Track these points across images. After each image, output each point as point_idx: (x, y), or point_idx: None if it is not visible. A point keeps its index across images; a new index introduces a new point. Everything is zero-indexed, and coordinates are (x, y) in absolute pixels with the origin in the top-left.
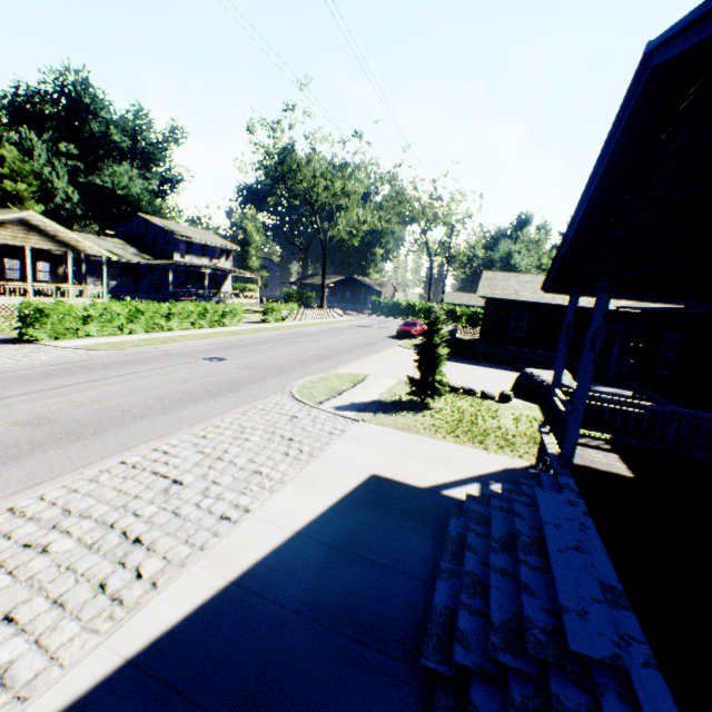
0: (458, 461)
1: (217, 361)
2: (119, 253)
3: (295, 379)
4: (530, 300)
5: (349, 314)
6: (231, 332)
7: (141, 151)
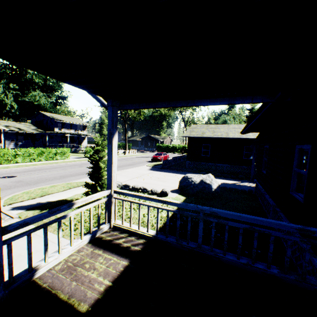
0: None
1: (7, 178)
2: (24, 129)
3: (35, 187)
4: (208, 136)
5: (144, 152)
6: (55, 162)
7: (49, 86)
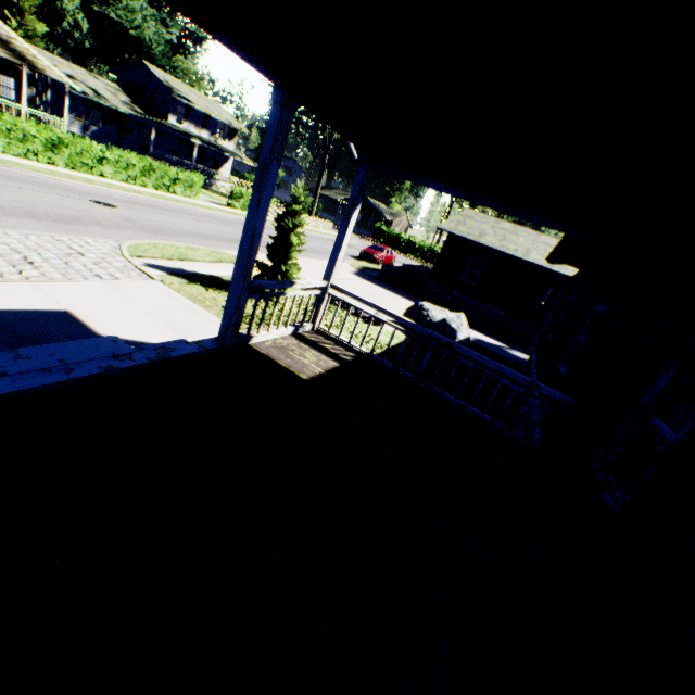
0: (203, 336)
1: (103, 205)
2: (106, 95)
3: (161, 240)
4: (488, 245)
5: None
6: (173, 199)
7: None
